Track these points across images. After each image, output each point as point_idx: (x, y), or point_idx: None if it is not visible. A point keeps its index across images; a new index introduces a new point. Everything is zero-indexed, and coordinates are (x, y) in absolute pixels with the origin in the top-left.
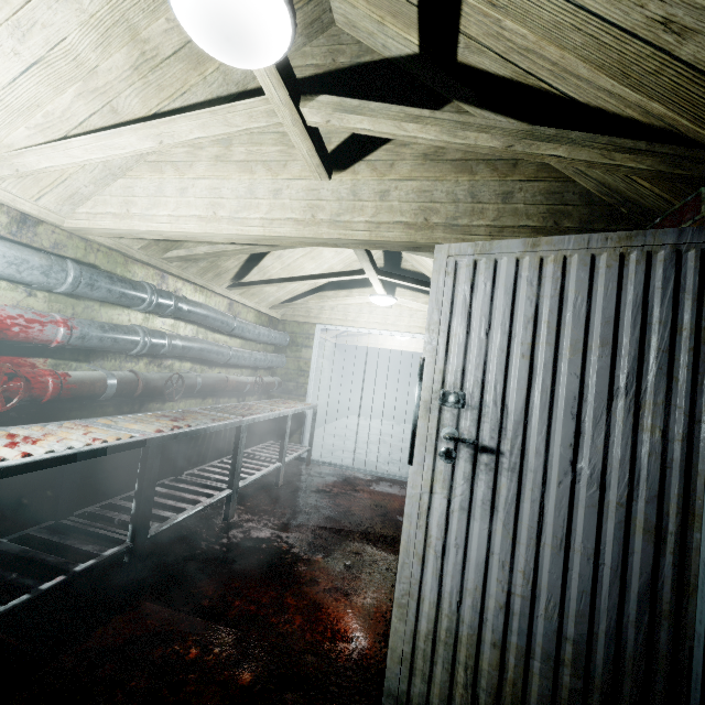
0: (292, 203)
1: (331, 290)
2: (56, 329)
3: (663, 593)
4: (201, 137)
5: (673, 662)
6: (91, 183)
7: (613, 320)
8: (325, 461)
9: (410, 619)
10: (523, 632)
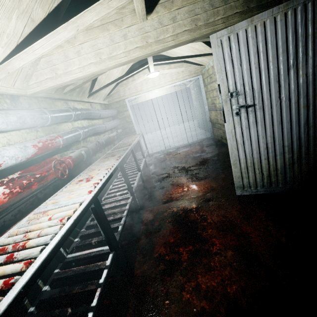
0: (134, 39)
1: (124, 80)
2: (59, 140)
3: (310, 121)
4: (95, 20)
5: (314, 137)
6: (31, 66)
7: (285, 41)
8: (154, 152)
9: (238, 166)
10: (273, 151)
